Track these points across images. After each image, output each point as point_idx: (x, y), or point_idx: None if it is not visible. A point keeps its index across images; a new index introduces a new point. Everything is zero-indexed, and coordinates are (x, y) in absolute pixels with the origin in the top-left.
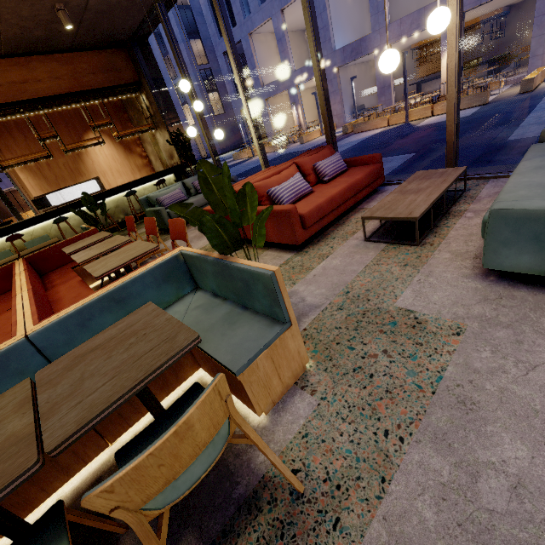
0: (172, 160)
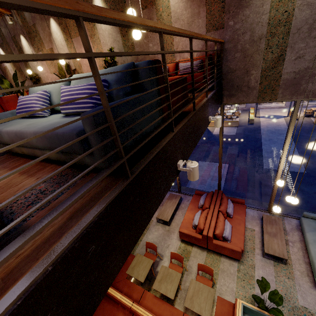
0: None
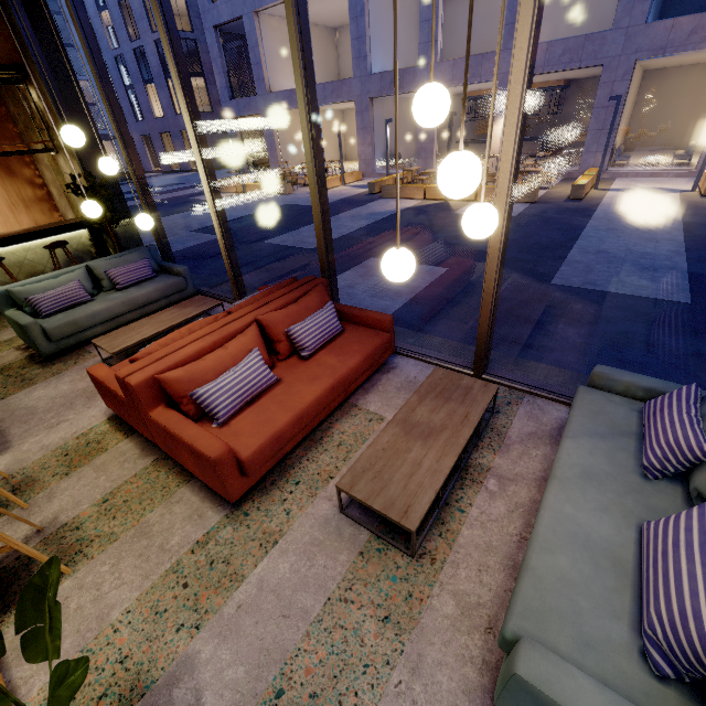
0: None
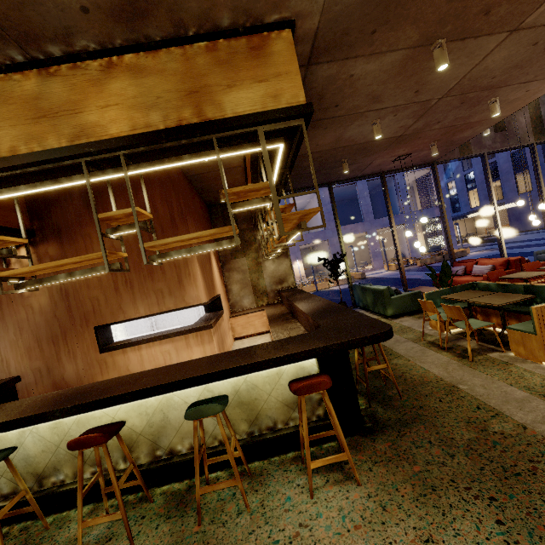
0: (280, 285)
